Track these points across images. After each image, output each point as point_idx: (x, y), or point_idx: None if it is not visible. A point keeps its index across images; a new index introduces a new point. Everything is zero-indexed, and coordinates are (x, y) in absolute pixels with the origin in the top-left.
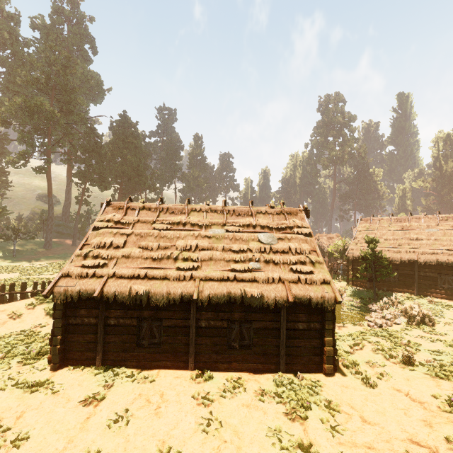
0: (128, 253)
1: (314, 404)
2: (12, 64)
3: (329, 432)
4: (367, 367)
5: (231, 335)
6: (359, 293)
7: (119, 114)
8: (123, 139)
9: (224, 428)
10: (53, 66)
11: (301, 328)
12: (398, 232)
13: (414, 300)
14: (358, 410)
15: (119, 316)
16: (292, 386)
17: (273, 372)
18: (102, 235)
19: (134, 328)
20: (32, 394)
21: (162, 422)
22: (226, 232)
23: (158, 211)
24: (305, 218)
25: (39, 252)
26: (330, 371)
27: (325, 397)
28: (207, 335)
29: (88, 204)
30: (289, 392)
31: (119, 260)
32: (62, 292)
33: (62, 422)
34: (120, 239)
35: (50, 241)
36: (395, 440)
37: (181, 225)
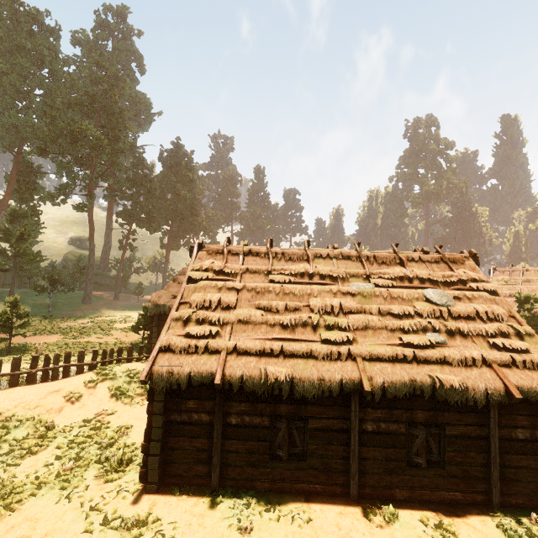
0: (246, 316)
1: None
2: (51, 84)
3: None
4: None
5: (410, 446)
6: None
7: (172, 142)
8: (176, 172)
9: None
10: (99, 85)
11: (522, 438)
12: None
13: None
14: None
15: (243, 412)
16: None
17: (480, 506)
18: (203, 290)
19: (265, 431)
20: None
21: None
22: (373, 287)
23: (270, 257)
24: (477, 268)
25: (78, 307)
26: None
27: None
28: (375, 444)
29: (133, 249)
30: None
31: (235, 326)
32: (165, 375)
33: None
34: (230, 296)
35: (90, 294)
36: None
37: (307, 277)
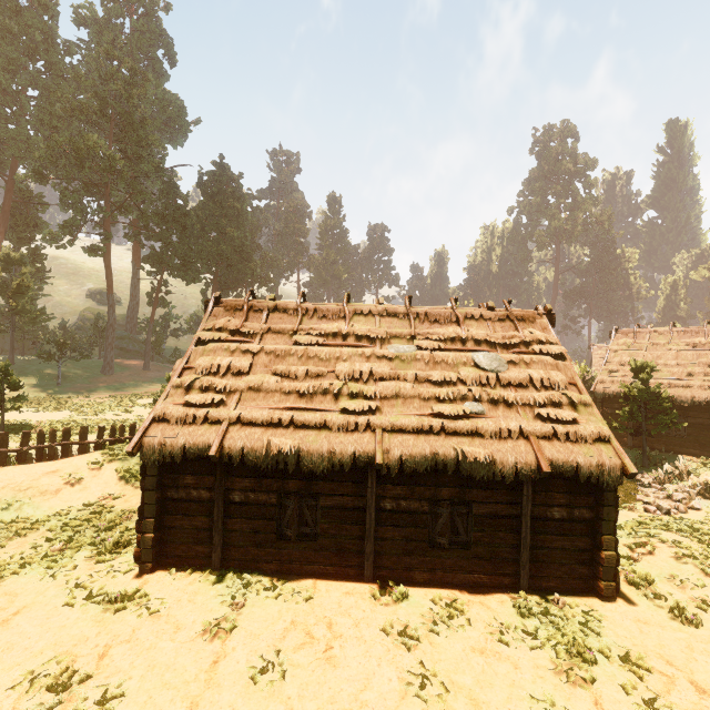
0: (258, 383)
1: (598, 653)
2: (48, 82)
3: (642, 709)
4: (672, 586)
5: (434, 525)
6: None
7: (213, 161)
8: (219, 202)
9: (452, 693)
10: (111, 84)
11: (558, 517)
12: (685, 353)
13: None
14: (682, 669)
15: (248, 489)
16: (551, 618)
17: (507, 590)
18: (213, 353)
19: (272, 509)
20: (118, 615)
21: (341, 675)
22: (416, 350)
23: (299, 314)
24: (549, 327)
25: (96, 379)
26: (610, 593)
27: (615, 641)
28: (394, 523)
29: (167, 305)
30: (549, 629)
31: (245, 394)
32: (157, 447)
33: (174, 669)
34: (243, 360)
35: (111, 363)
36: None
37: (340, 338)
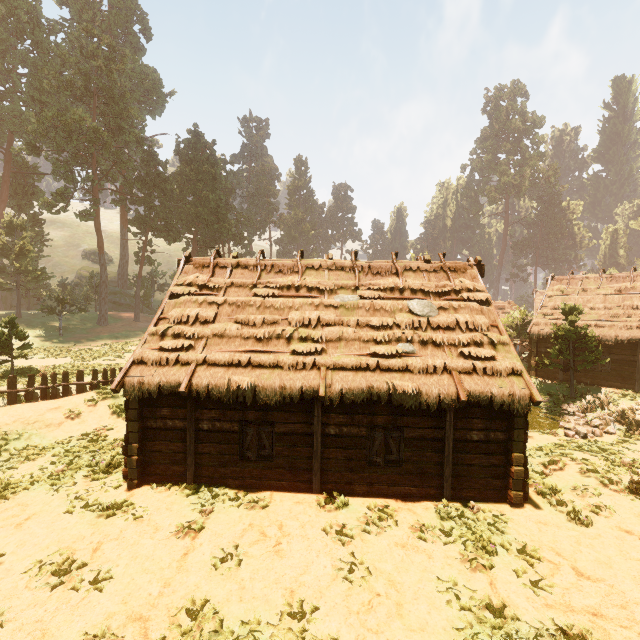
0: (221, 330)
1: (500, 547)
2: (35, 60)
3: (528, 588)
4: (574, 495)
5: (371, 447)
6: (548, 388)
7: (189, 130)
8: (195, 168)
9: (374, 576)
10: (92, 61)
11: (476, 439)
12: (612, 297)
13: (634, 399)
14: (568, 559)
15: (214, 418)
16: (465, 521)
17: (433, 499)
18: (184, 305)
19: (235, 435)
20: (109, 519)
21: (286, 563)
22: (359, 299)
23: (258, 269)
24: (478, 277)
25: (93, 329)
26: (518, 501)
27: (515, 537)
28: (337, 446)
29: (152, 263)
30: (462, 529)
31: (210, 340)
32: (136, 385)
33: (152, 559)
34: (209, 311)
35: (106, 315)
36: (635, 606)
37: (293, 290)
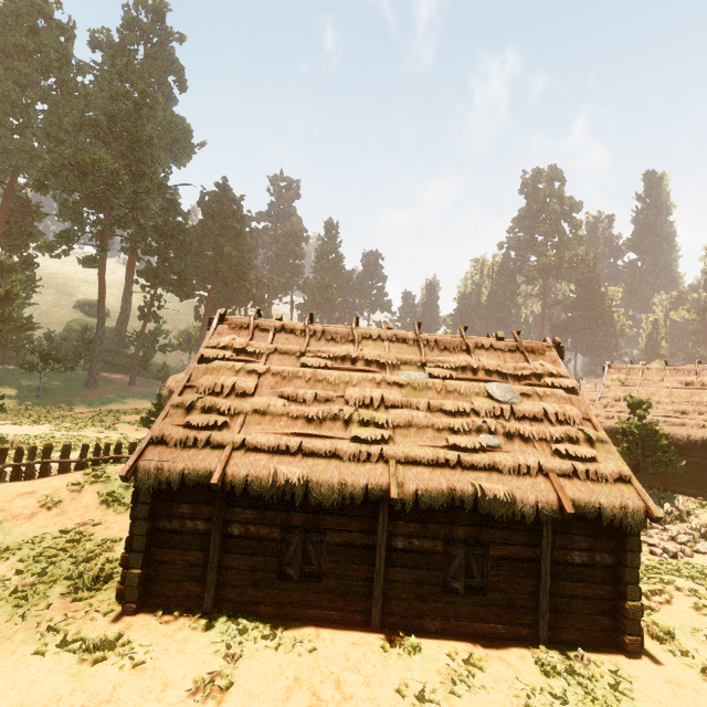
0: (264, 405)
1: None
2: (58, 98)
3: None
4: (697, 641)
5: (448, 568)
6: None
7: (216, 182)
8: (219, 222)
9: None
10: (122, 104)
11: (578, 562)
12: (679, 391)
13: None
14: None
15: (248, 521)
16: (578, 678)
17: (525, 642)
18: (217, 372)
19: (274, 544)
20: (96, 667)
21: None
22: (427, 378)
23: (307, 335)
24: (559, 360)
25: (79, 392)
26: (635, 649)
27: None
28: (405, 564)
29: (158, 319)
30: (578, 691)
31: (249, 417)
32: (153, 472)
33: None
34: (248, 381)
35: (96, 376)
36: None
37: (349, 361)
